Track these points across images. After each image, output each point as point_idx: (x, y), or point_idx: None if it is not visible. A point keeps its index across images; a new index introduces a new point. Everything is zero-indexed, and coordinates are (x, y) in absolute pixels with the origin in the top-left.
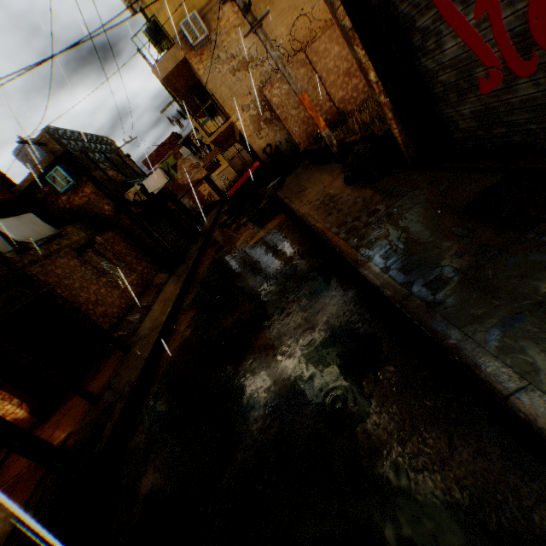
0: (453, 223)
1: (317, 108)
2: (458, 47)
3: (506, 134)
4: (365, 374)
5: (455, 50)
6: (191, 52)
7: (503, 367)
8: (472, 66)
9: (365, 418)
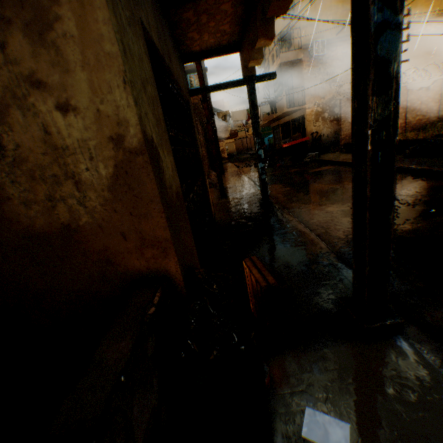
0: None
1: None
2: None
3: None
4: None
5: None
6: (307, 58)
7: None
8: None
9: None
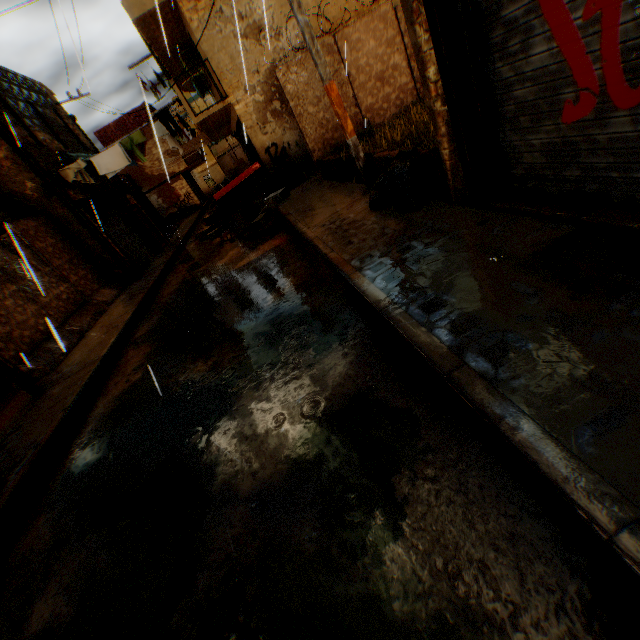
0: (514, 277)
1: None
2: (550, 54)
3: (579, 178)
4: (396, 467)
5: (544, 58)
6: None
7: (605, 485)
8: (561, 83)
9: (397, 535)
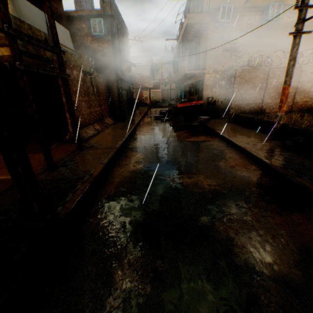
0: None
1: (253, 98)
2: None
3: None
4: None
5: None
6: (213, 23)
7: None
8: None
9: None
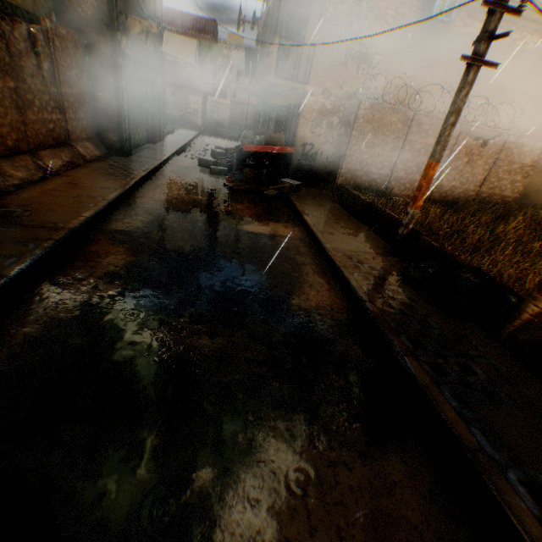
0: None
1: (379, 165)
2: None
3: None
4: None
5: None
6: None
7: None
8: None
9: None
